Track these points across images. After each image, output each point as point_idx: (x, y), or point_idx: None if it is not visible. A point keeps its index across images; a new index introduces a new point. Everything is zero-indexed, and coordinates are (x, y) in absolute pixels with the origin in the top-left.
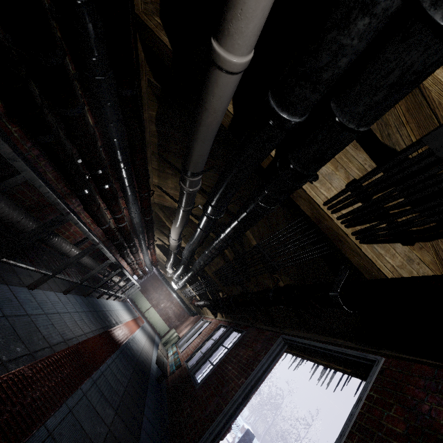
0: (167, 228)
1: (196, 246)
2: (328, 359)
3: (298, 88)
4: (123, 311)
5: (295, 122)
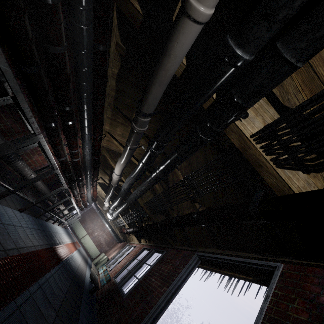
0: (110, 168)
1: (135, 179)
2: (233, 270)
3: (256, 27)
4: (65, 235)
5: (246, 59)
